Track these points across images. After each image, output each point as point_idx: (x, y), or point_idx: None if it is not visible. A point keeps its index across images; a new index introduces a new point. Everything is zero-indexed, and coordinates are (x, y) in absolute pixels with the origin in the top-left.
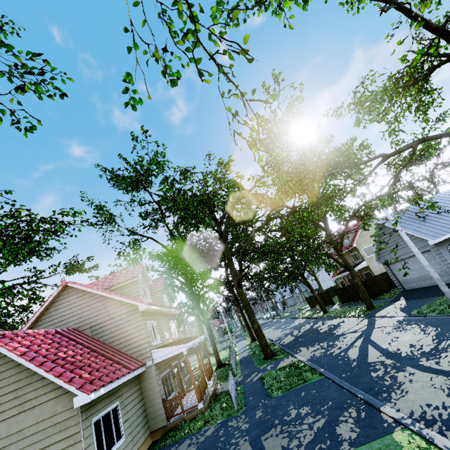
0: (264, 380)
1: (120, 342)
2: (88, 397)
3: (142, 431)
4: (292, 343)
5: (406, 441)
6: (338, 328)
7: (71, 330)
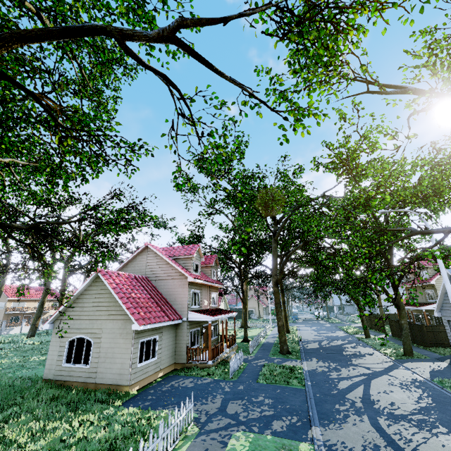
0: (264, 367)
1: (170, 297)
2: (140, 327)
3: (169, 359)
4: (312, 351)
5: (304, 450)
6: (359, 358)
7: (144, 278)
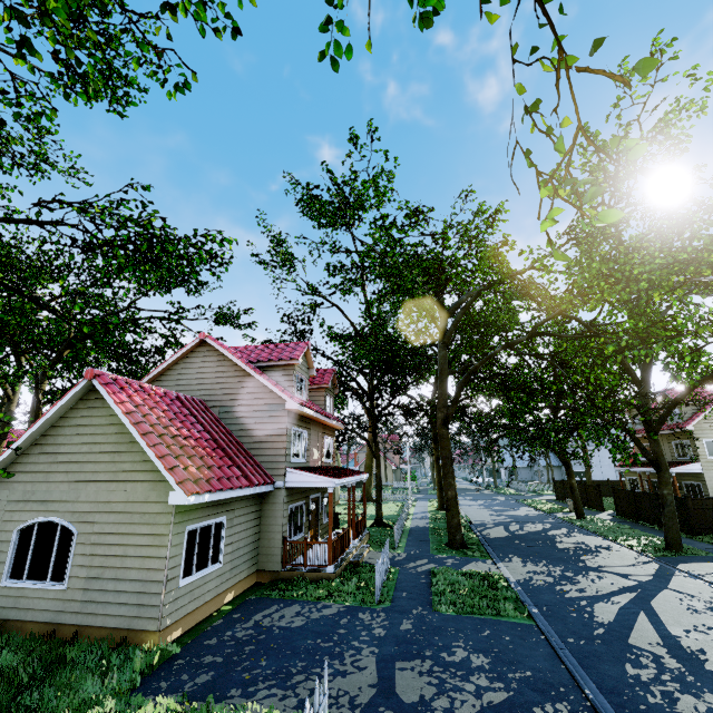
0: (434, 577)
1: (251, 441)
2: (187, 499)
3: (247, 564)
4: (502, 542)
5: None
6: (593, 555)
7: (196, 401)
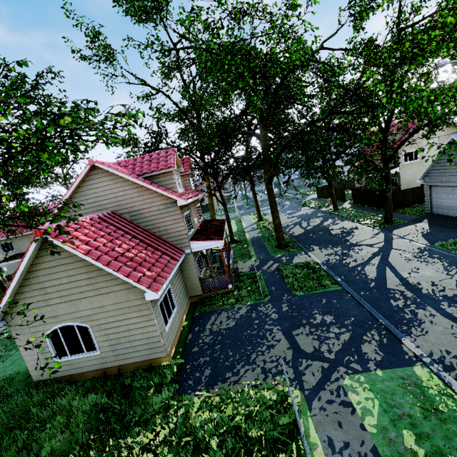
0: (281, 272)
1: (160, 230)
2: (158, 295)
3: (185, 298)
4: (303, 237)
5: (426, 377)
6: (352, 235)
7: (111, 214)
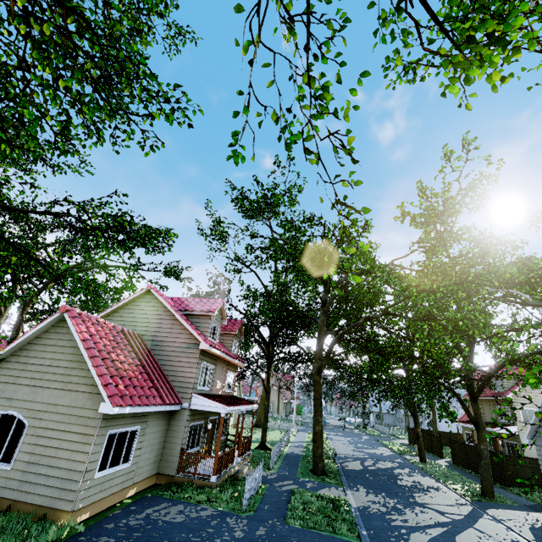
0: (293, 495)
1: (170, 369)
2: (112, 409)
3: (150, 467)
4: (355, 474)
5: None
6: (423, 493)
7: (135, 334)
